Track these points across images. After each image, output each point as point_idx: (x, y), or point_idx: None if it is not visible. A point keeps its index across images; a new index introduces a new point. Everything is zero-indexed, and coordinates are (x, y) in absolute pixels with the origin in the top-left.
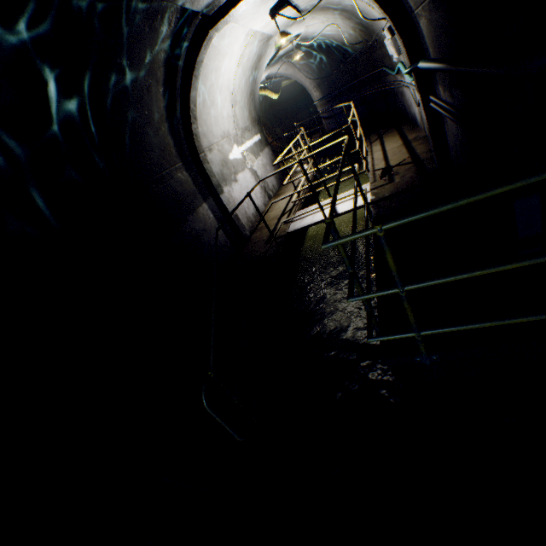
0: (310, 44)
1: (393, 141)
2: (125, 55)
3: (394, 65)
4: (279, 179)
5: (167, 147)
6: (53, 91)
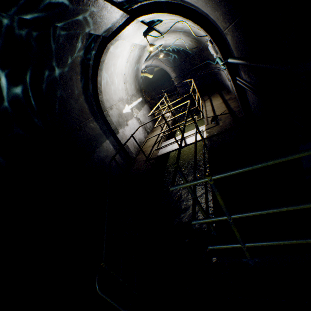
0: (168, 49)
1: (217, 100)
2: (54, 60)
3: (214, 59)
4: (153, 122)
5: (83, 109)
6: (4, 83)
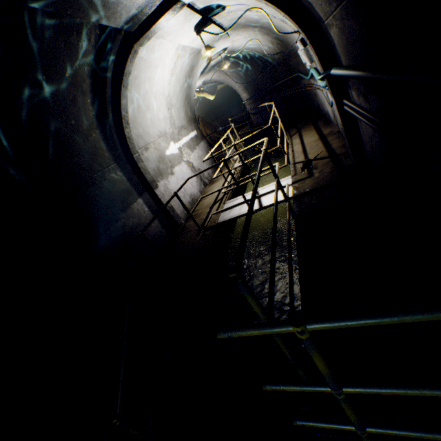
0: (236, 56)
1: (310, 135)
2: (39, 70)
3: (307, 71)
4: (214, 167)
5: (99, 151)
6: None
